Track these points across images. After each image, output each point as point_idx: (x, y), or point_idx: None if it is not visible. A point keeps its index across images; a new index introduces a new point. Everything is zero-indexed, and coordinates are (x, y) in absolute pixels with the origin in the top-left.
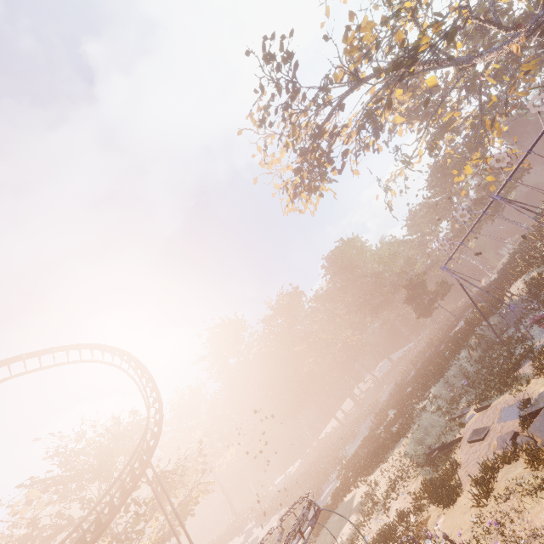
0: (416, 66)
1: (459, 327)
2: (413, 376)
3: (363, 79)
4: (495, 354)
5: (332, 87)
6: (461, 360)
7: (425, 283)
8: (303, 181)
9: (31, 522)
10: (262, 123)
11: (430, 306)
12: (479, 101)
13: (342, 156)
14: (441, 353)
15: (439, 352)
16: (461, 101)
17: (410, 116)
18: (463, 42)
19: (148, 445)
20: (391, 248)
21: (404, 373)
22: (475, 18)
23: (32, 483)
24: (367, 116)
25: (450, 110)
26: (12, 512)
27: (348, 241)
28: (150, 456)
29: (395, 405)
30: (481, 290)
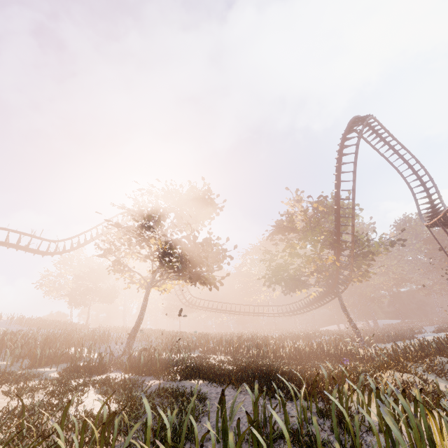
0: None
1: None
2: None
3: None
4: None
5: None
6: None
7: None
8: None
9: (314, 218)
10: None
11: None
12: None
13: None
14: None
15: None
16: None
17: None
18: None
19: (441, 211)
20: None
21: None
22: None
23: (318, 201)
24: None
25: None
26: (315, 206)
27: None
28: None
29: None
30: None
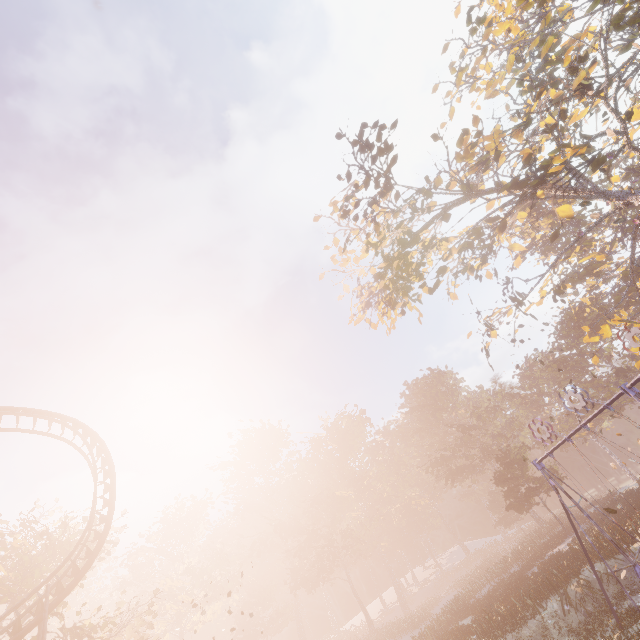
0: (551, 190)
1: (562, 549)
2: (481, 598)
3: (479, 191)
4: (602, 639)
5: (438, 193)
6: (547, 618)
7: (526, 462)
8: (381, 290)
9: None
10: (346, 214)
11: (527, 498)
12: (632, 249)
13: (438, 273)
14: (526, 581)
15: (525, 578)
16: (613, 243)
17: (546, 246)
18: (622, 176)
19: (59, 585)
20: (492, 398)
21: (473, 583)
22: (634, 148)
23: None
24: (476, 234)
25: (600, 250)
26: None
27: (437, 374)
28: (56, 602)
29: (441, 638)
30: (591, 520)
